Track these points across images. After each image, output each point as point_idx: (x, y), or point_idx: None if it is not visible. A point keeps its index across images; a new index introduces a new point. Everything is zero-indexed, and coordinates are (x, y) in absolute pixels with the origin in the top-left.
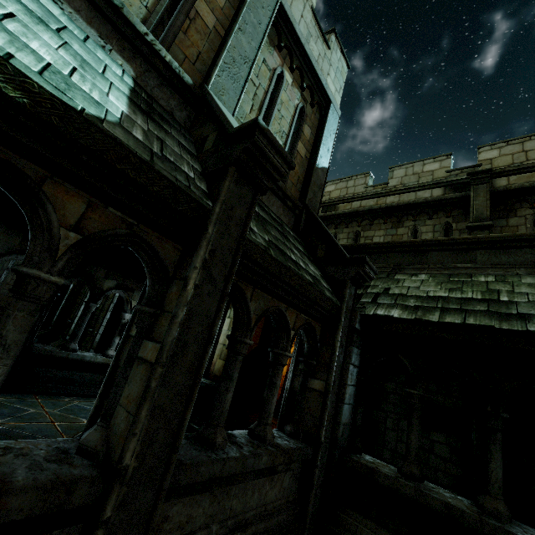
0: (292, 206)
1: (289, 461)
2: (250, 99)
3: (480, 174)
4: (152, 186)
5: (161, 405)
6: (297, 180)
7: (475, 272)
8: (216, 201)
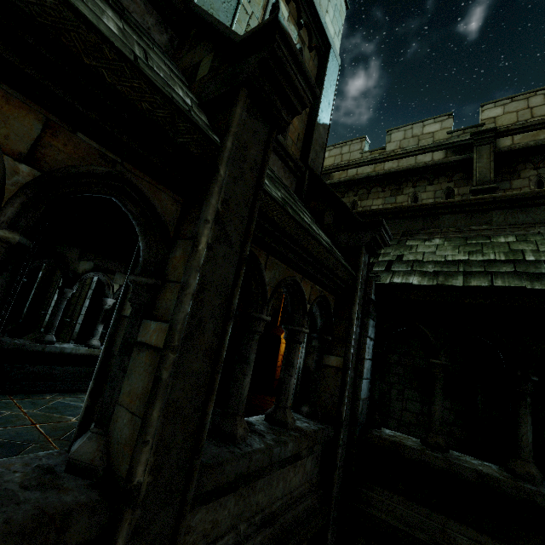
0: (293, 168)
1: (313, 444)
2: (242, 30)
3: (484, 133)
4: (140, 101)
5: (176, 400)
6: (297, 138)
7: (493, 234)
8: (227, 134)
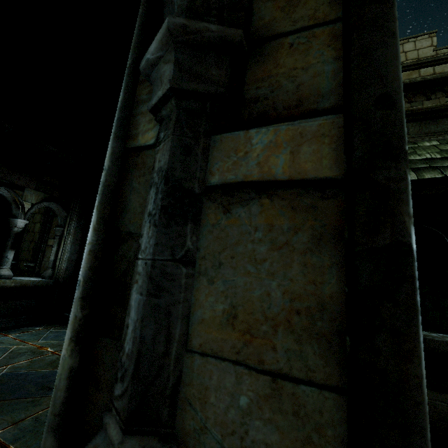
0: None
1: None
2: None
3: None
4: None
5: None
6: None
7: (417, 140)
8: None
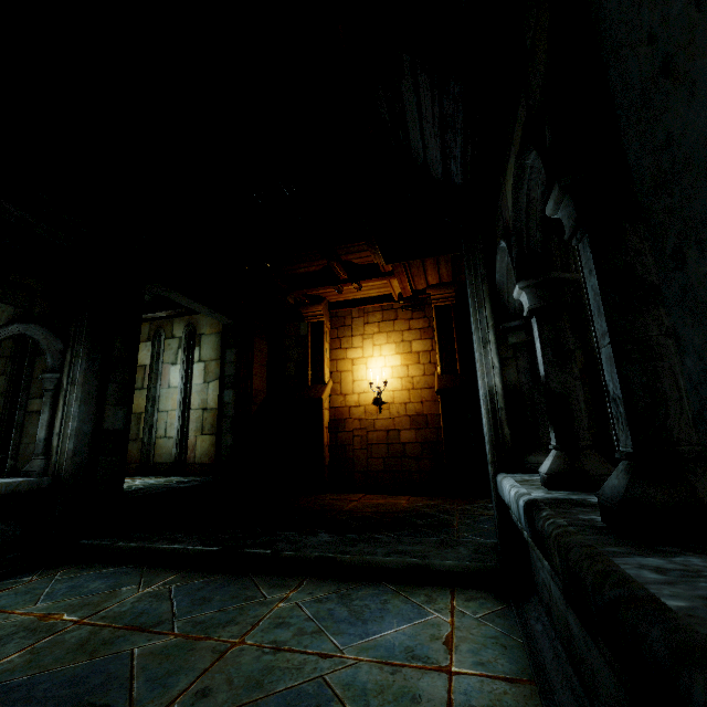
0: None
1: None
2: None
3: None
4: None
5: None
6: None
7: None
8: None
